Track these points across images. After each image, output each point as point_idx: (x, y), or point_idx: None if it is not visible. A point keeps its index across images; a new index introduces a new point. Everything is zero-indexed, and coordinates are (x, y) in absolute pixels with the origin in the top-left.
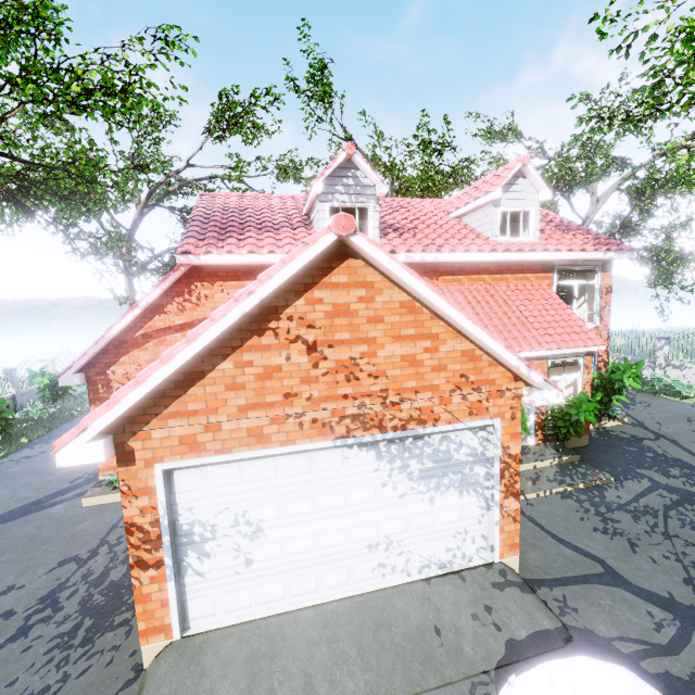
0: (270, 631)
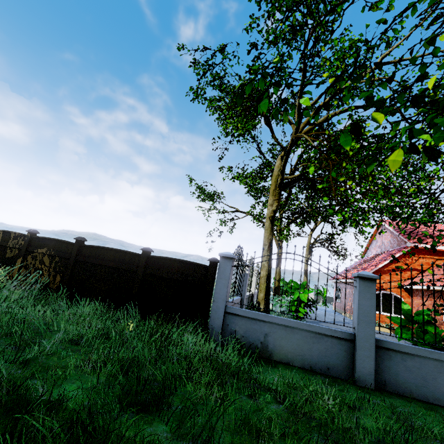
0: None
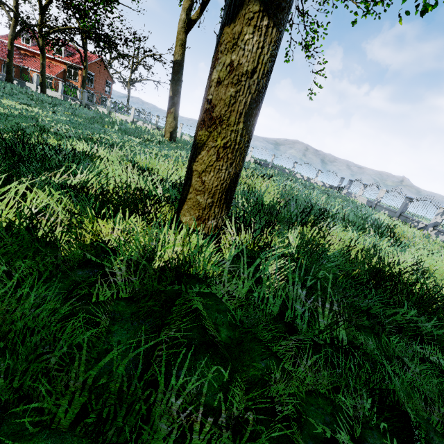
0: None
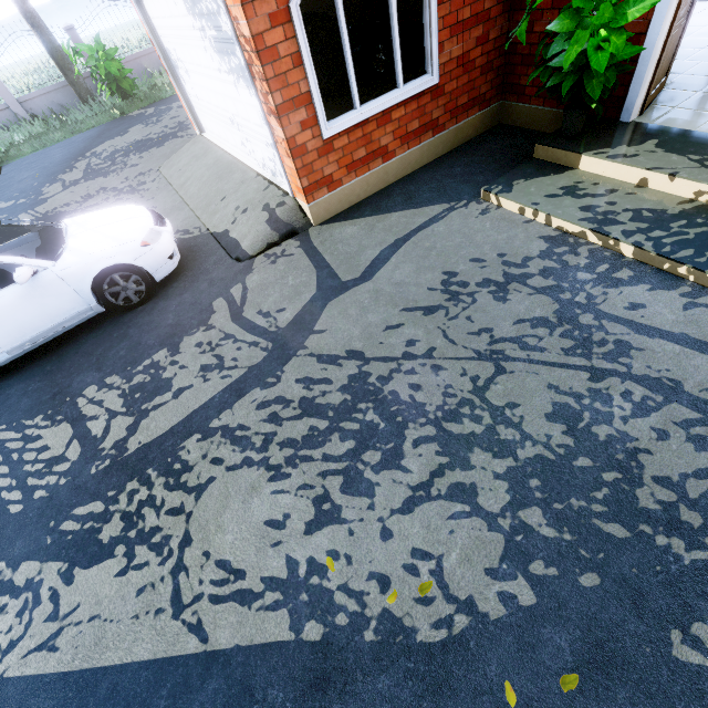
0: (208, 151)
